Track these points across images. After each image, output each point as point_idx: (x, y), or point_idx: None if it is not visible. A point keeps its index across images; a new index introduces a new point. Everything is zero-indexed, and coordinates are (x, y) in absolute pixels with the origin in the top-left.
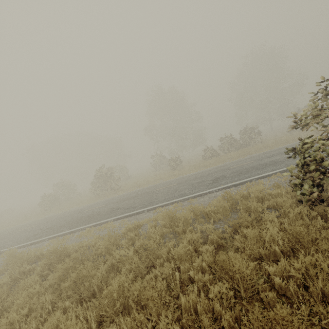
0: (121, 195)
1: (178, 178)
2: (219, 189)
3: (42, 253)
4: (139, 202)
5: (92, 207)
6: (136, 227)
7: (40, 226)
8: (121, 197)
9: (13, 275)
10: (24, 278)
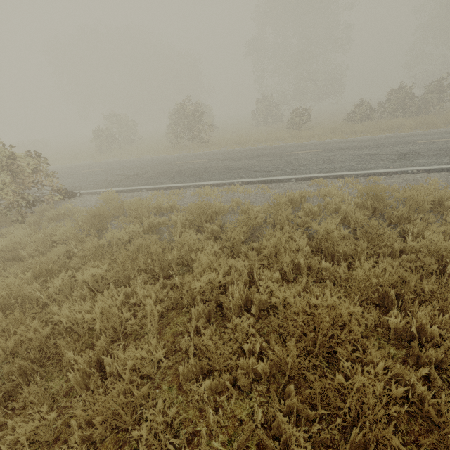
0: (223, 151)
1: (315, 143)
2: (419, 171)
3: (161, 205)
4: (272, 166)
5: (186, 160)
6: (300, 200)
7: (116, 171)
8: (227, 154)
9: (143, 224)
10: (154, 231)
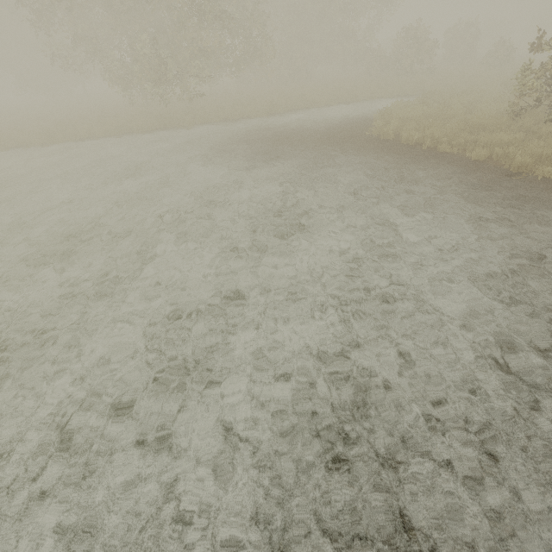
0: None
1: None
2: None
3: None
4: None
5: None
6: None
7: None
8: None
9: None
10: None
